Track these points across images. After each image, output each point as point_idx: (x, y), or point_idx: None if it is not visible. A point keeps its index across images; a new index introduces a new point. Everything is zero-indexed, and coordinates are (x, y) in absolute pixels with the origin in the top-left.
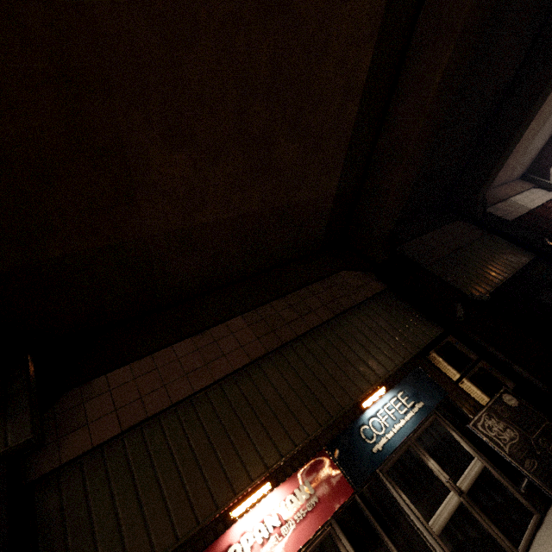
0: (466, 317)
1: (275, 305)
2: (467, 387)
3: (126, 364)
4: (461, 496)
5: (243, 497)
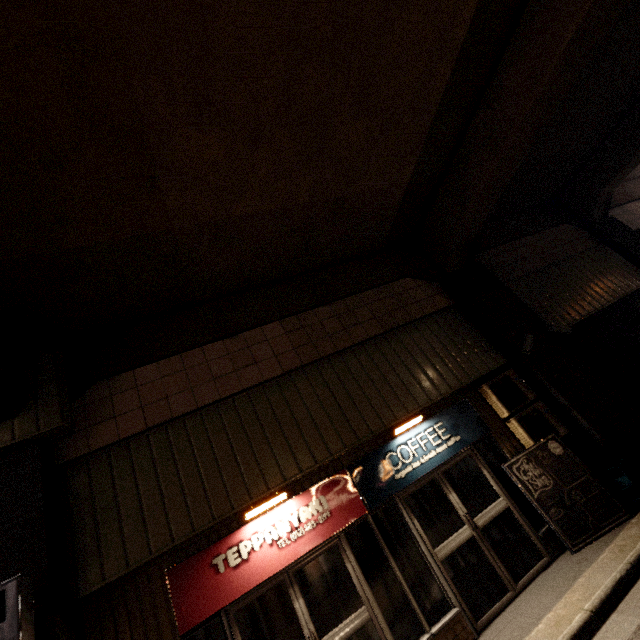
0: (535, 351)
1: (319, 313)
2: (514, 428)
3: (154, 361)
4: (474, 530)
5: (258, 502)
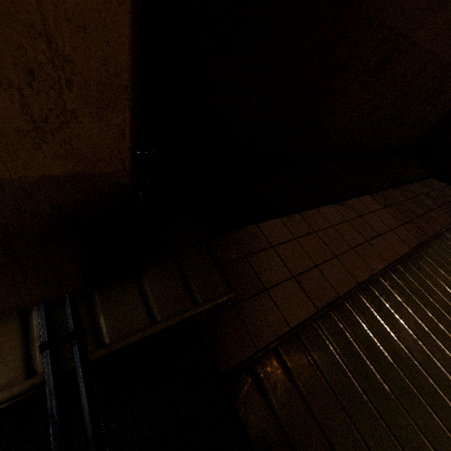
0: None
1: (395, 194)
2: None
3: (277, 217)
4: None
5: None
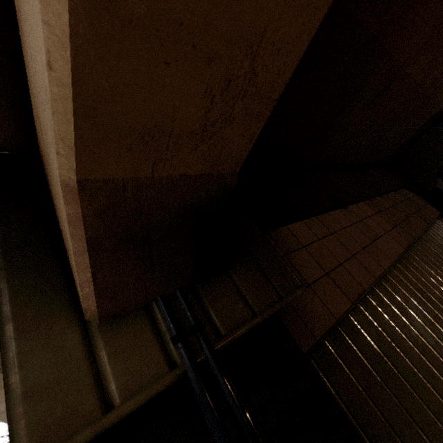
0: None
1: (381, 201)
2: None
3: (301, 219)
4: None
5: None
